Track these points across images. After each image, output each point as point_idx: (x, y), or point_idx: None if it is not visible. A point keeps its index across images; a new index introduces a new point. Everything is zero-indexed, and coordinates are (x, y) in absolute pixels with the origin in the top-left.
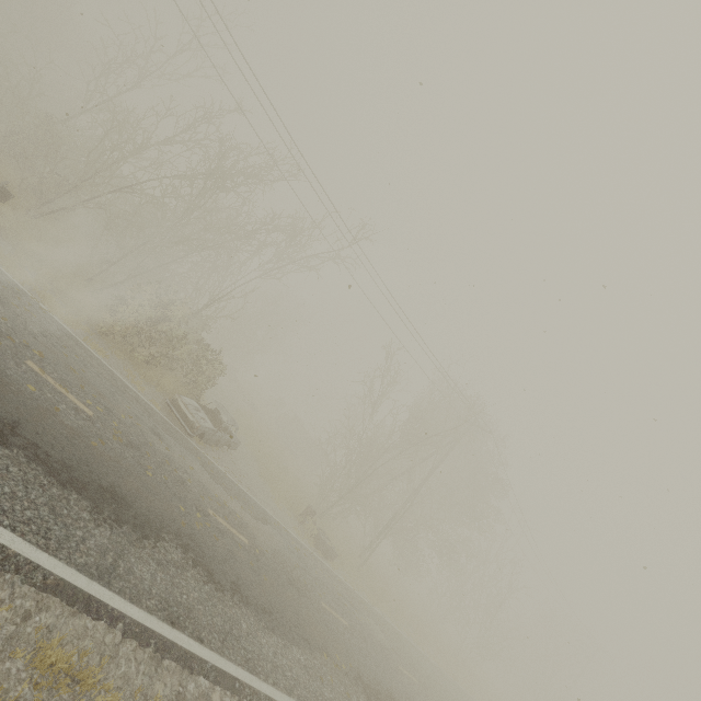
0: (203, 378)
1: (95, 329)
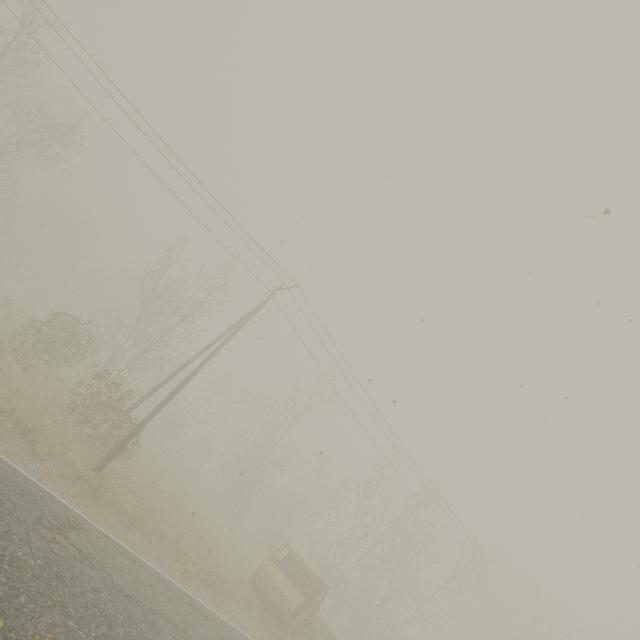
0: None
1: None
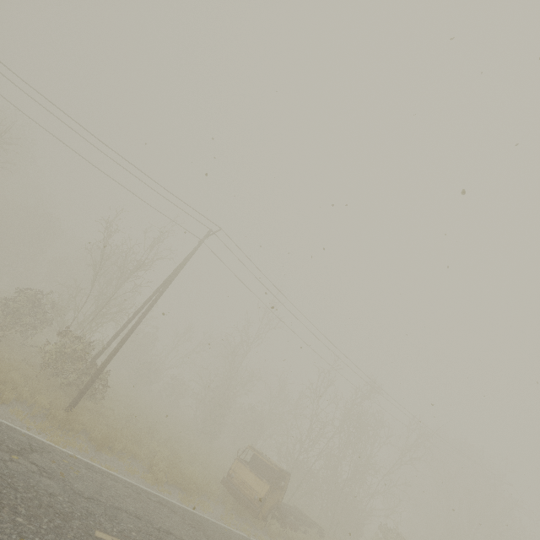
0: None
1: None
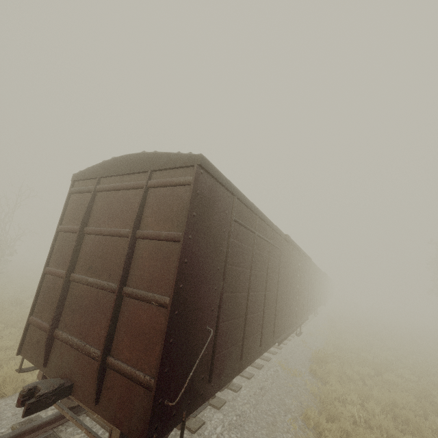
0: None
1: None
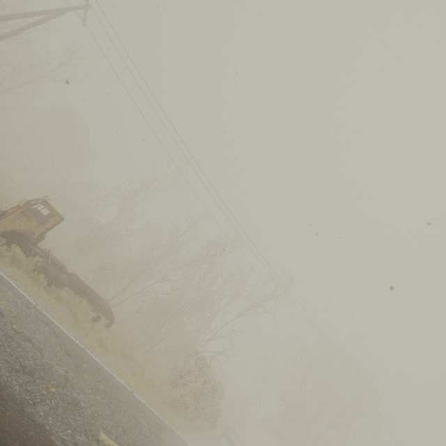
0: (216, 408)
1: (167, 401)
